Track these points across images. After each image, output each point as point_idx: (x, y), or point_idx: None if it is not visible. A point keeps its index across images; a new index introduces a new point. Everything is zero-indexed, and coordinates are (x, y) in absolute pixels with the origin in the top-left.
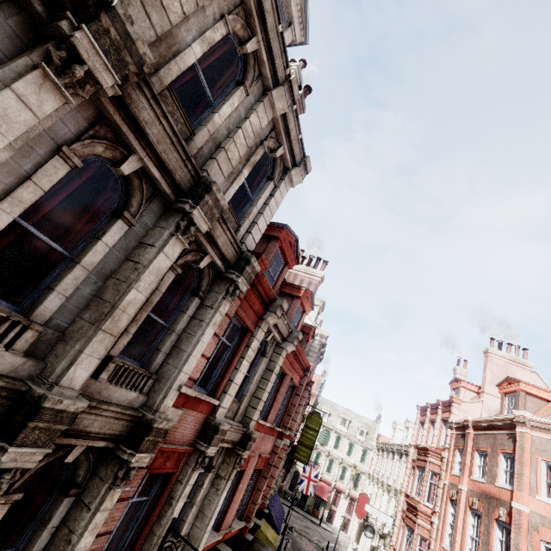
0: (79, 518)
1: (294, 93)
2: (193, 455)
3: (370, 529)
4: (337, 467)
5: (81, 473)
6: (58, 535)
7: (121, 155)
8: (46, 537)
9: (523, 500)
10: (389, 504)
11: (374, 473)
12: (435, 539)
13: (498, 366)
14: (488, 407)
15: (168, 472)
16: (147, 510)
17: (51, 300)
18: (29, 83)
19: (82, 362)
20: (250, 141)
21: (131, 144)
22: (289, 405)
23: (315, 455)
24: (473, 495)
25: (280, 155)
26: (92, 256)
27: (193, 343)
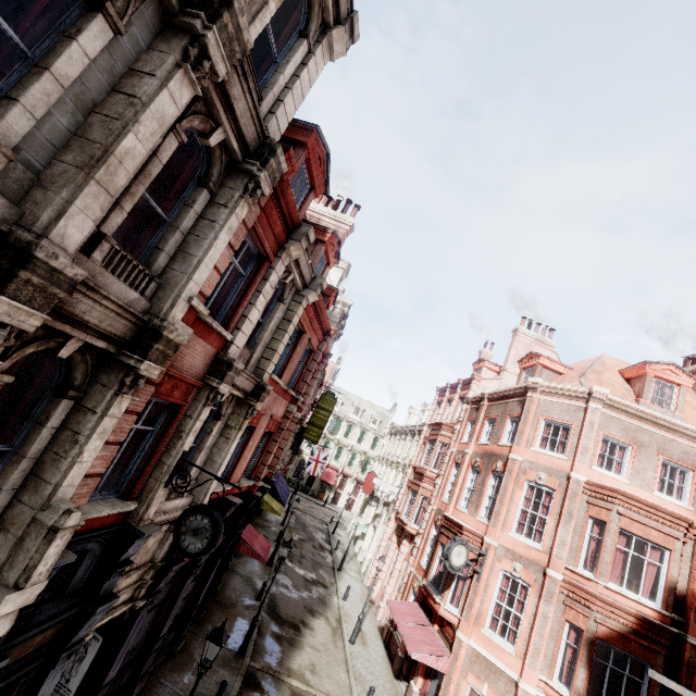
0: (84, 421)
1: None
2: (203, 391)
3: (376, 500)
4: (346, 454)
5: (78, 376)
6: (59, 438)
7: None
8: (47, 437)
9: (519, 452)
10: (396, 478)
11: (384, 455)
12: (436, 496)
13: (523, 345)
14: (505, 384)
15: (176, 402)
16: (154, 441)
17: (15, 117)
18: None
19: (73, 217)
20: None
21: None
22: (305, 371)
23: (323, 444)
24: (476, 456)
25: None
26: (66, 65)
27: (204, 248)
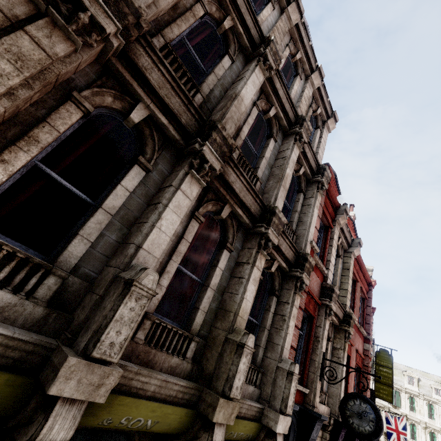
0: (284, 309)
1: (322, 74)
2: (321, 309)
3: None
4: (421, 432)
5: (276, 284)
6: (275, 320)
7: (269, 107)
8: (271, 318)
9: None
10: None
11: None
12: None
13: None
14: None
15: (311, 313)
16: (304, 343)
17: (259, 172)
18: (257, 70)
19: (279, 199)
20: (307, 103)
21: (273, 101)
22: (365, 315)
23: None
24: None
25: (319, 113)
26: (267, 154)
27: (309, 216)
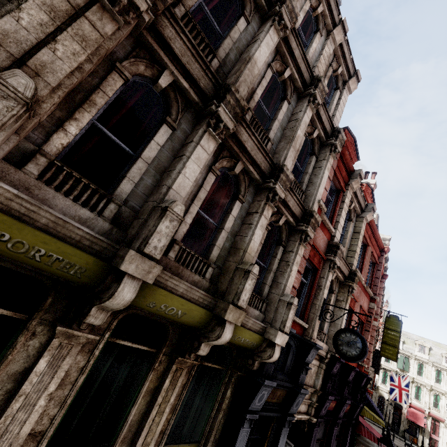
0: (289, 256)
1: (345, 28)
2: (325, 263)
3: None
4: (426, 394)
5: (283, 236)
6: (280, 265)
7: (284, 69)
8: (277, 263)
9: None
10: None
11: None
12: None
13: None
14: None
15: (316, 265)
16: (308, 290)
17: (271, 133)
18: (272, 31)
19: (288, 159)
20: (326, 62)
21: (288, 61)
22: (373, 278)
23: None
24: None
25: (340, 73)
26: (280, 116)
27: (319, 178)
